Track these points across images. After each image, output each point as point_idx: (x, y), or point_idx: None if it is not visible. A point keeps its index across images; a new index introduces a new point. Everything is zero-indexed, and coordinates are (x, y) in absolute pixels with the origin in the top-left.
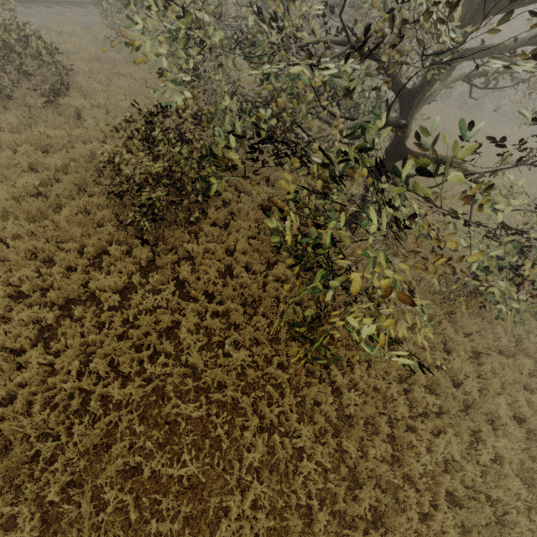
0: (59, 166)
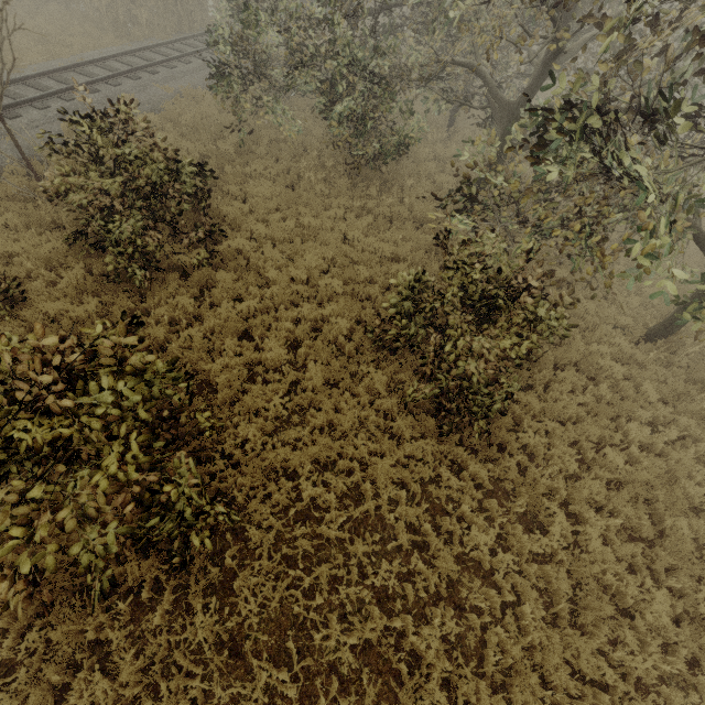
0: (283, 358)
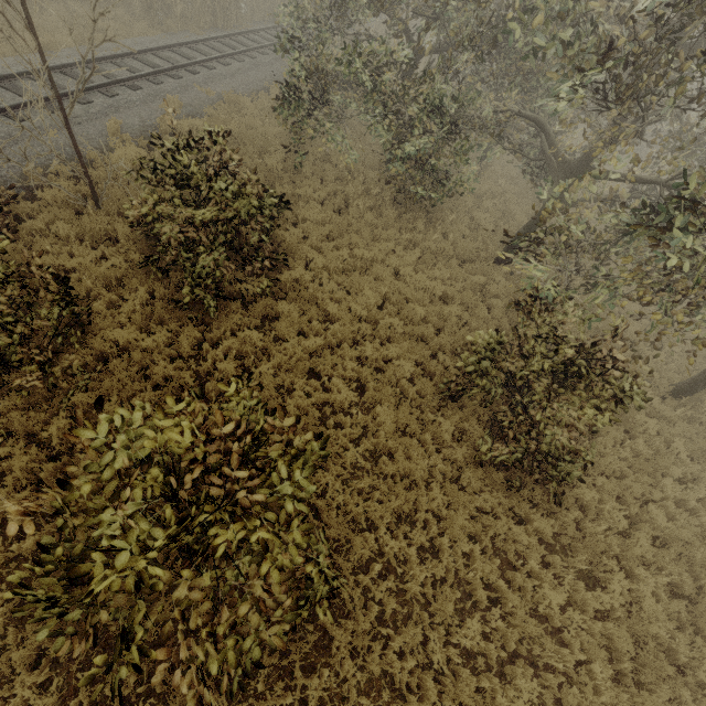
0: (352, 400)
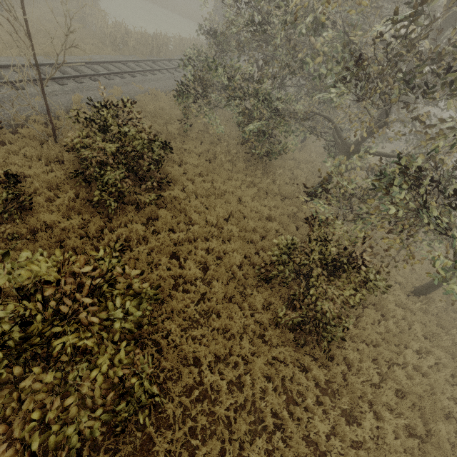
0: (198, 275)
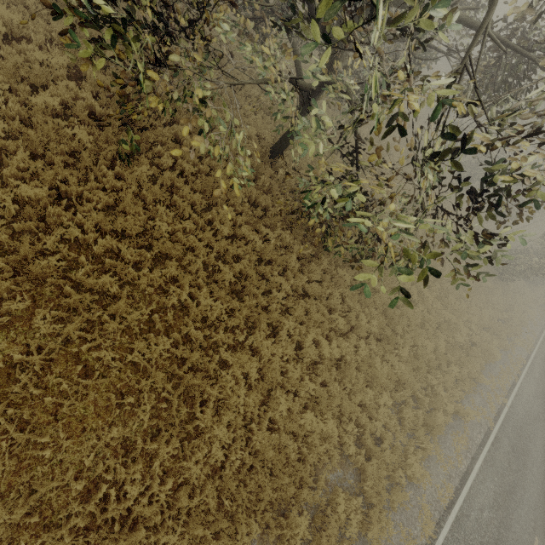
0: None
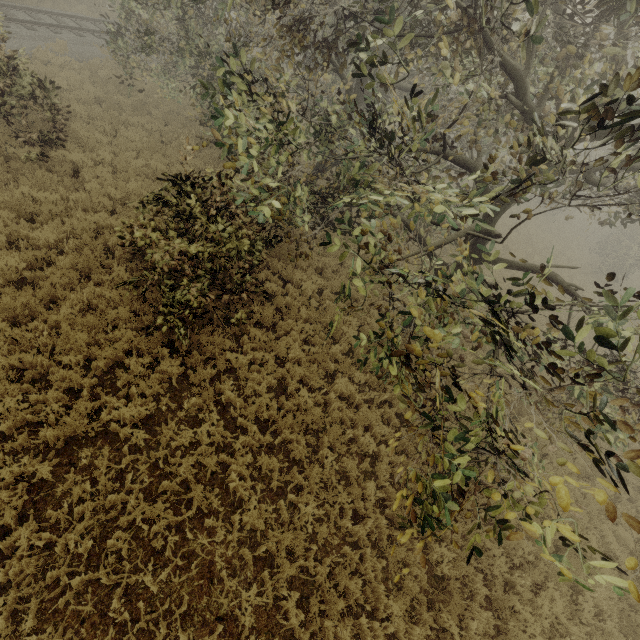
0: (51, 242)
